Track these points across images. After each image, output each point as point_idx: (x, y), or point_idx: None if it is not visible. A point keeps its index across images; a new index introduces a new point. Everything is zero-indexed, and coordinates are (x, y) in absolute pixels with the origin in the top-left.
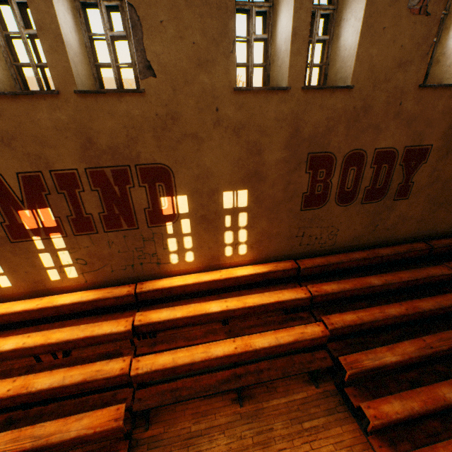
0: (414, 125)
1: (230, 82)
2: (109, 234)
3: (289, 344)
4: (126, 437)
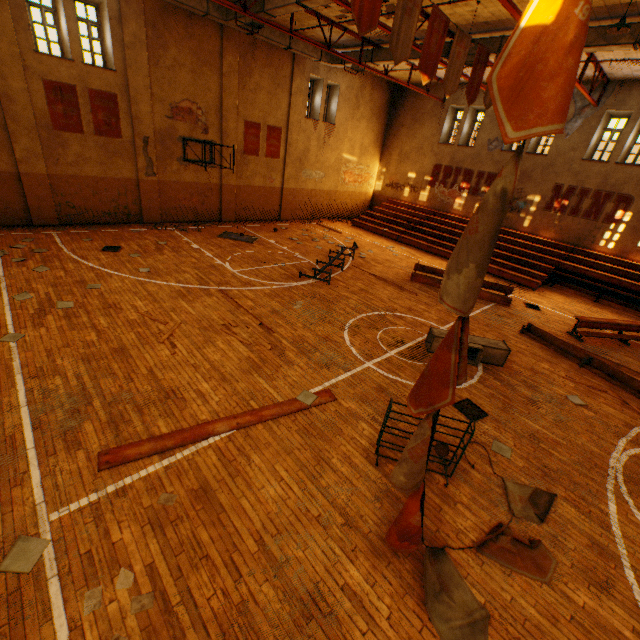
0: None
1: None
2: (581, 219)
3: (639, 287)
4: (544, 280)
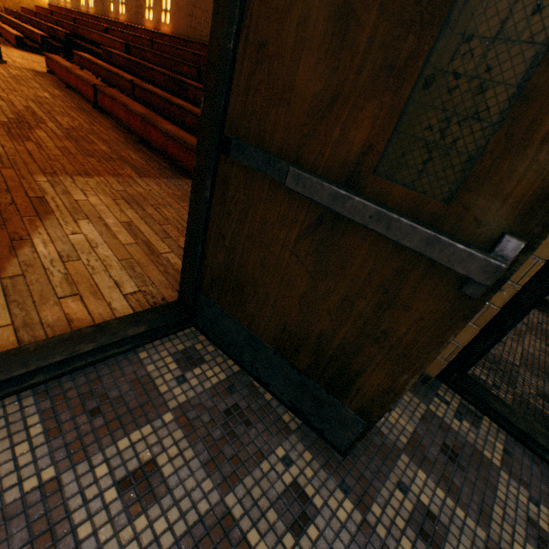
0: None
1: None
2: None
3: (114, 42)
4: (68, 54)
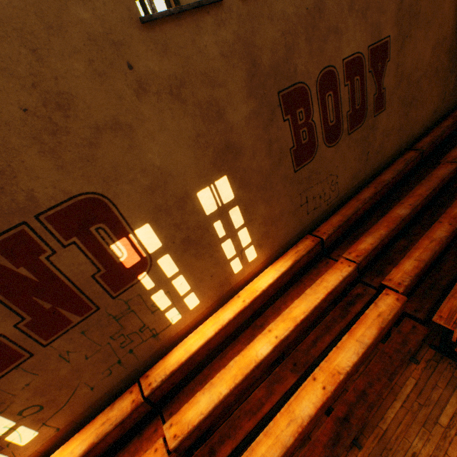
0: (369, 15)
1: (129, 9)
2: (54, 344)
3: (375, 339)
4: None
